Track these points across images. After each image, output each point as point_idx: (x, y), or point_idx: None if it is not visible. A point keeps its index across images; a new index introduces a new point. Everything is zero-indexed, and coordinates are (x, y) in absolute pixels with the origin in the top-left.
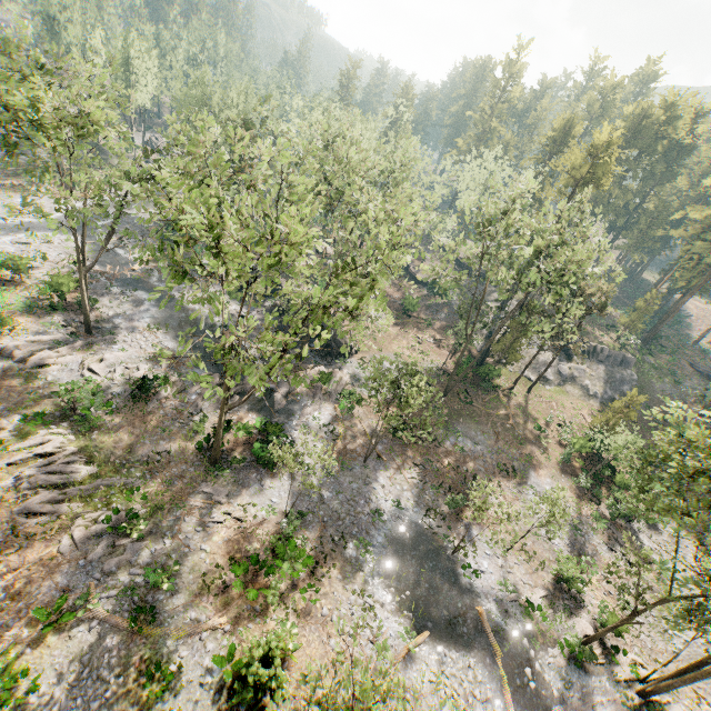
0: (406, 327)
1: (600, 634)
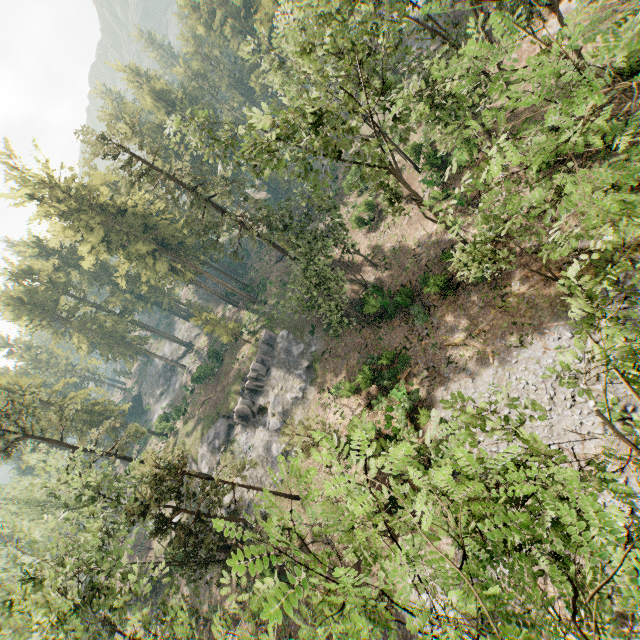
0: None
1: None
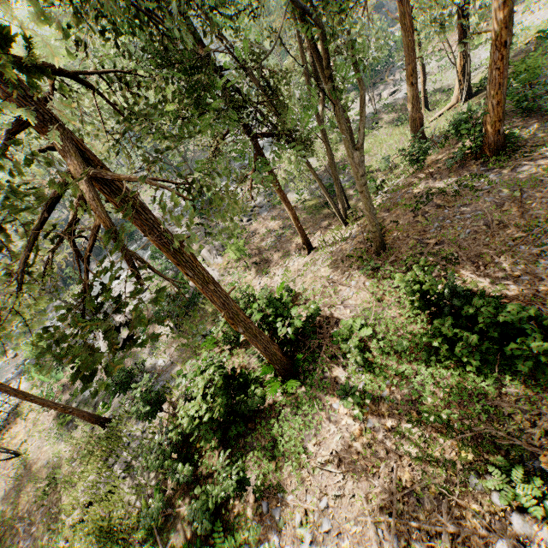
0: None
1: None
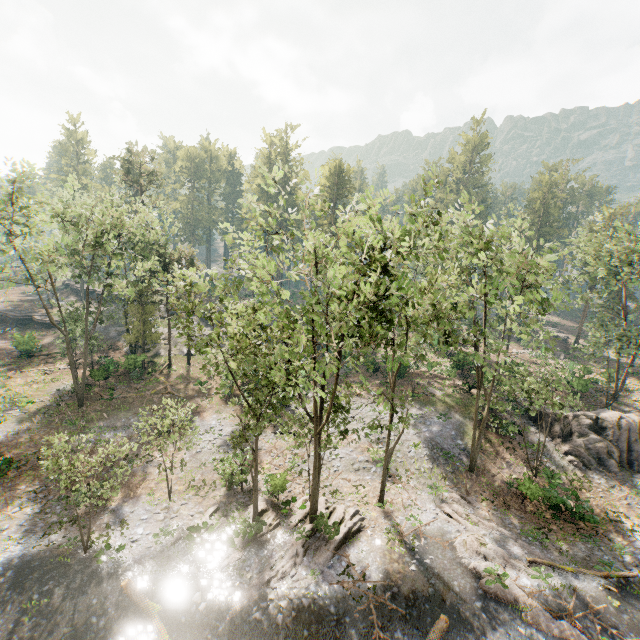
0: (26, 367)
1: (254, 499)
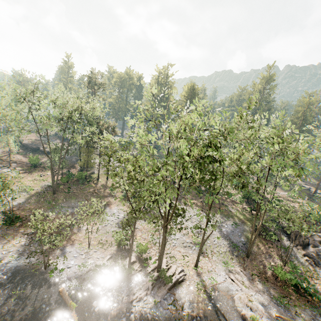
0: (32, 172)
1: (130, 256)
